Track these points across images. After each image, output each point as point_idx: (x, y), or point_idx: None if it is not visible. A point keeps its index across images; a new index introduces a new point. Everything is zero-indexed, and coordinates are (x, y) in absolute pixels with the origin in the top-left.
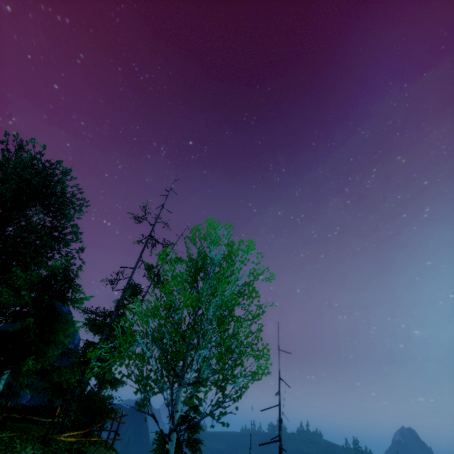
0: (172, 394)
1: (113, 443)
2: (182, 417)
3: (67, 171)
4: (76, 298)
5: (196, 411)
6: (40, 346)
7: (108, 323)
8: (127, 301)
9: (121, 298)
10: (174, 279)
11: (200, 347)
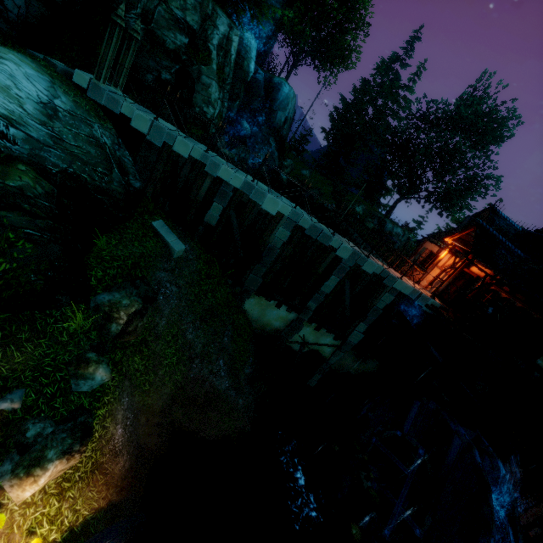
0: None
1: None
2: None
3: (514, 110)
4: None
5: None
6: None
7: None
8: None
9: None
10: None
11: None
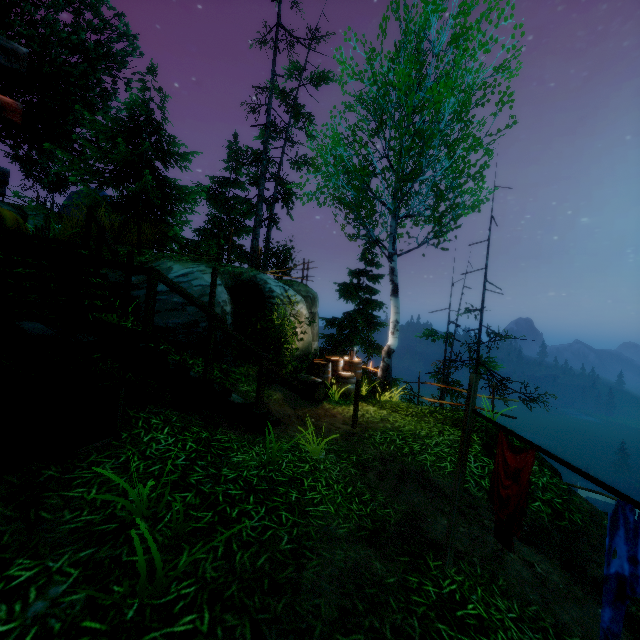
0: (398, 218)
1: (306, 283)
2: (360, 270)
3: None
4: (181, 153)
5: (373, 265)
6: (161, 217)
7: (261, 171)
8: (237, 162)
9: (267, 137)
10: (372, 84)
11: (423, 171)
